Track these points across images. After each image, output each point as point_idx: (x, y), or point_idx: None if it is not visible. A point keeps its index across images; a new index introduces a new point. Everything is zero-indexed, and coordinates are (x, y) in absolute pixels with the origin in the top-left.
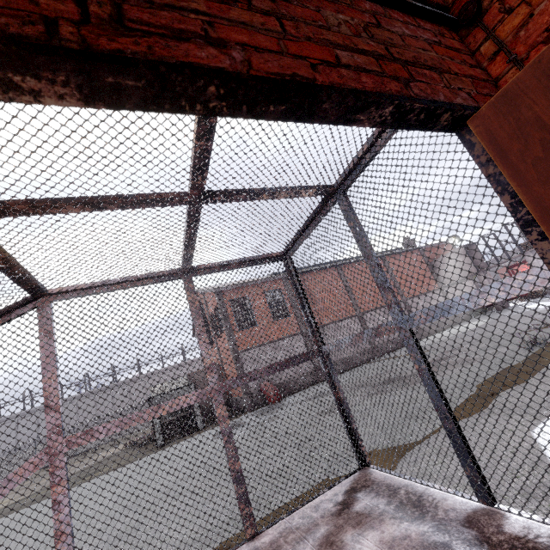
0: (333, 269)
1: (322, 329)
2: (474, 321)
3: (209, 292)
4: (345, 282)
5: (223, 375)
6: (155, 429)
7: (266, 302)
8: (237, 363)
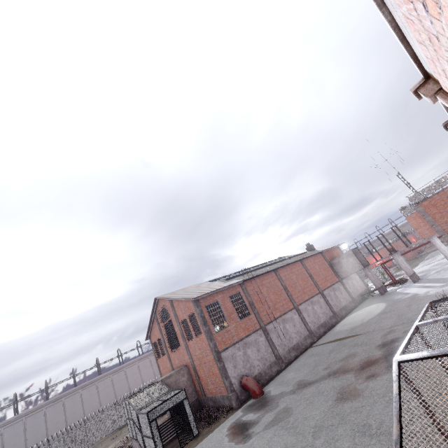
0: (272, 272)
1: (274, 323)
2: (372, 304)
3: (181, 300)
4: (282, 282)
5: (195, 375)
6: (157, 444)
7: (232, 304)
8: (220, 363)
